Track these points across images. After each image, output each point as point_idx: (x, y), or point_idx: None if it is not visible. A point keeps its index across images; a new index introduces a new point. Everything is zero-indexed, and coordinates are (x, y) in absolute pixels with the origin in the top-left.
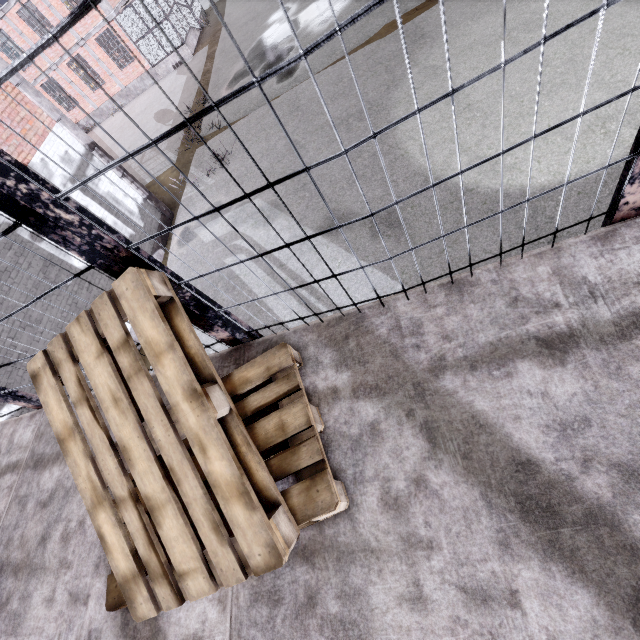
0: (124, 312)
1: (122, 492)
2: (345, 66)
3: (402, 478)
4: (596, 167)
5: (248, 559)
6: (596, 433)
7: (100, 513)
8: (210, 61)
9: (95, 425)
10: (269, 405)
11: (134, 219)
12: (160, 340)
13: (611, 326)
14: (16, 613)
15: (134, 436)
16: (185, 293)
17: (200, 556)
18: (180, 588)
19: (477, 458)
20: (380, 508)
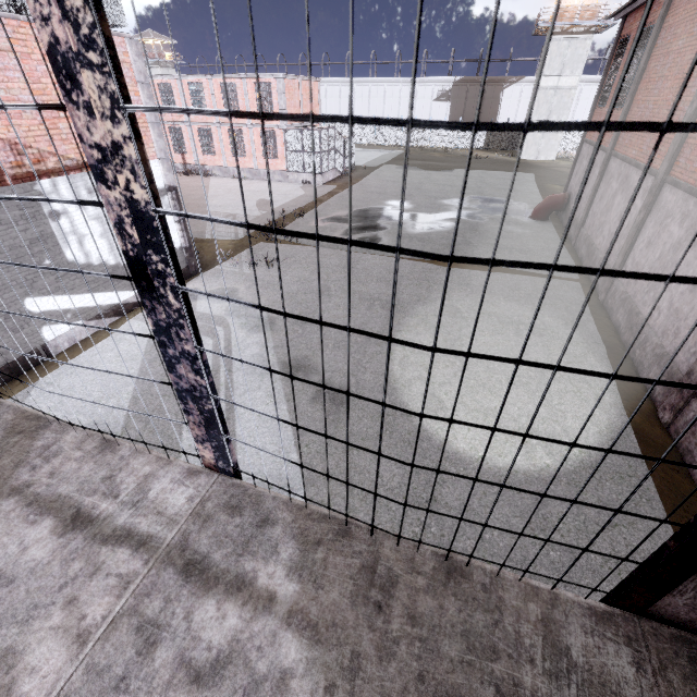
0: None
1: None
2: (406, 265)
3: None
4: (502, 464)
5: None
6: (2, 593)
7: None
8: (329, 196)
9: None
10: None
11: None
12: None
13: (112, 529)
14: None
15: None
16: None
17: None
18: None
19: None
20: None
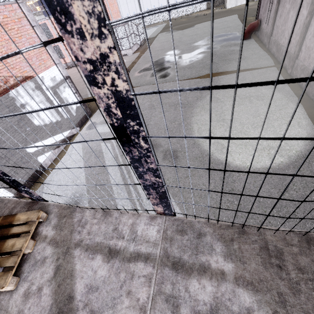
0: None
1: None
2: (186, 83)
3: (37, 285)
4: (259, 166)
5: None
6: (96, 295)
7: None
8: (138, 59)
9: None
10: (17, 234)
11: (72, 111)
12: None
13: (129, 254)
14: None
15: None
16: (7, 180)
17: None
18: None
19: (61, 288)
20: (22, 294)
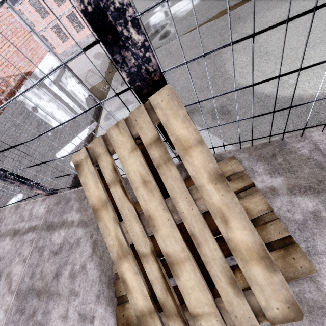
0: (155, 119)
1: (145, 249)
2: (196, 32)
3: None
4: None
5: (265, 311)
6: None
7: (124, 263)
8: None
9: (125, 200)
10: None
11: (83, 105)
12: (190, 137)
13: None
14: (40, 323)
15: (159, 209)
16: None
17: (214, 303)
18: (189, 325)
19: None
20: None
